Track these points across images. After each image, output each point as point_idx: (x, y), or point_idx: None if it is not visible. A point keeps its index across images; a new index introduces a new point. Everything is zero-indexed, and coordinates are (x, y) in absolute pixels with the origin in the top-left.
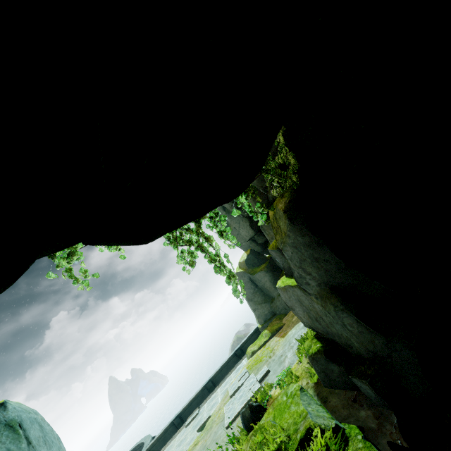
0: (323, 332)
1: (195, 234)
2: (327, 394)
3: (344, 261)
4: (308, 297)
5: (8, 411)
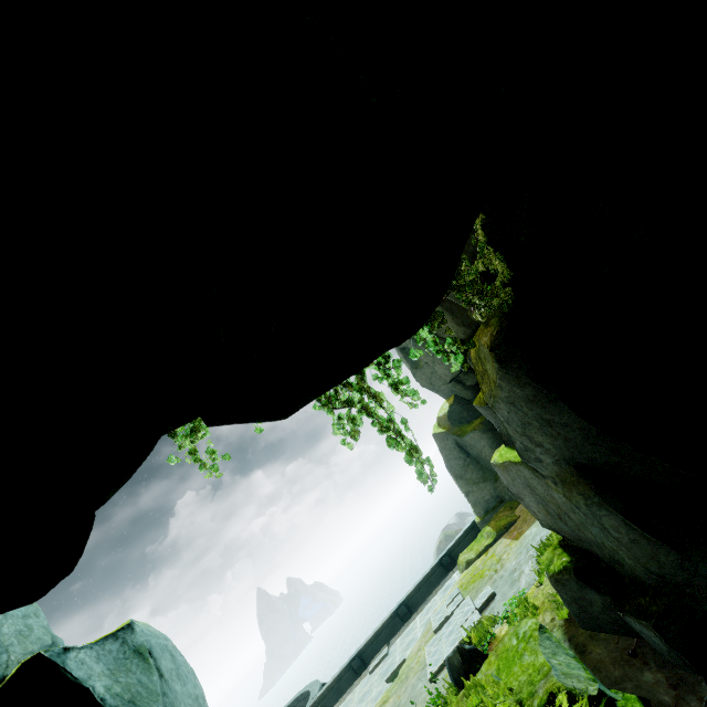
0: (572, 537)
1: (357, 390)
2: (585, 639)
3: (594, 426)
4: (541, 481)
5: (136, 634)
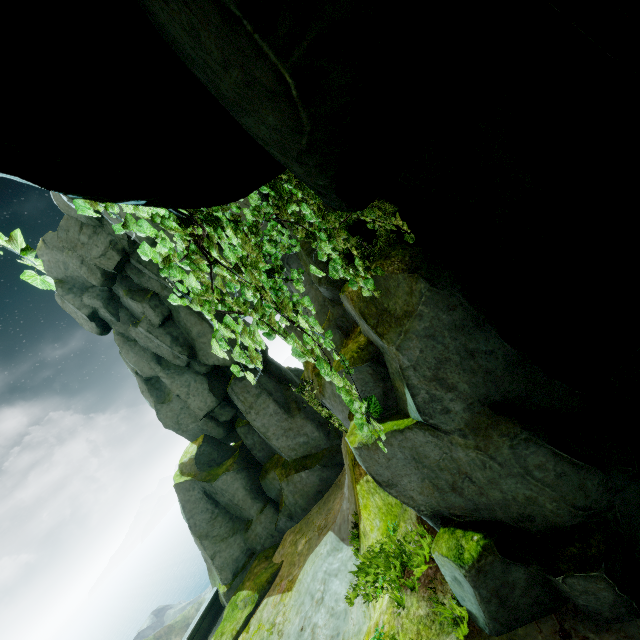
0: (465, 511)
1: (252, 290)
2: None
3: (517, 349)
4: (443, 441)
5: None
